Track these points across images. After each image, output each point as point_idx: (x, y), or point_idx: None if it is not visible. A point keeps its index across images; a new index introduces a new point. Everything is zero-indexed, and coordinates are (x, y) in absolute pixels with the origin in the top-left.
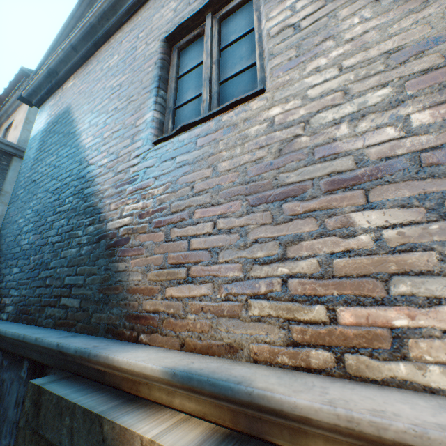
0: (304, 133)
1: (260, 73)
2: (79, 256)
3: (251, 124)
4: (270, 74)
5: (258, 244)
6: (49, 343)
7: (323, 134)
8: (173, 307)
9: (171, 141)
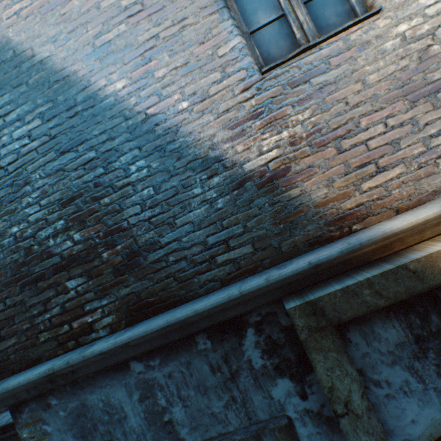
0: (434, 43)
1: None
2: (215, 211)
3: (384, 40)
4: None
5: (429, 126)
6: (294, 270)
7: None
8: (375, 194)
9: (293, 66)
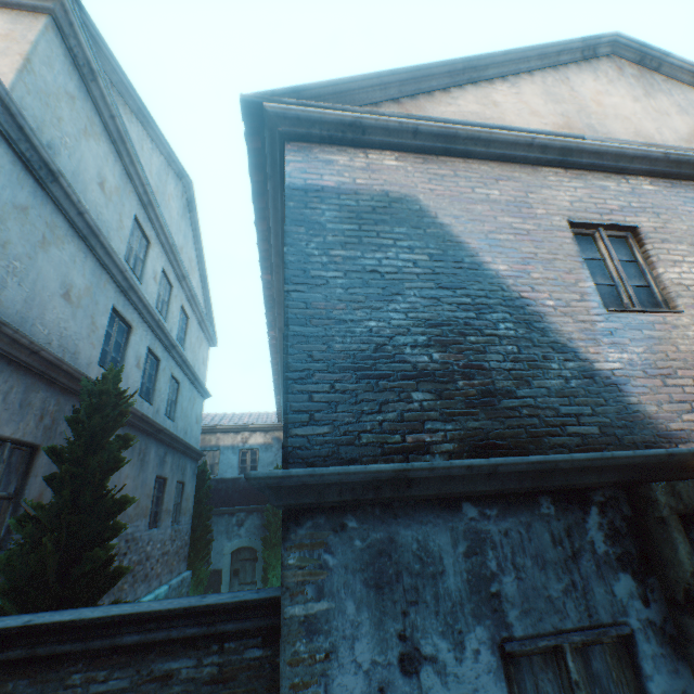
0: None
1: (660, 296)
2: (568, 388)
3: (686, 329)
4: (684, 306)
5: None
6: (654, 451)
7: None
8: (692, 426)
9: (630, 316)
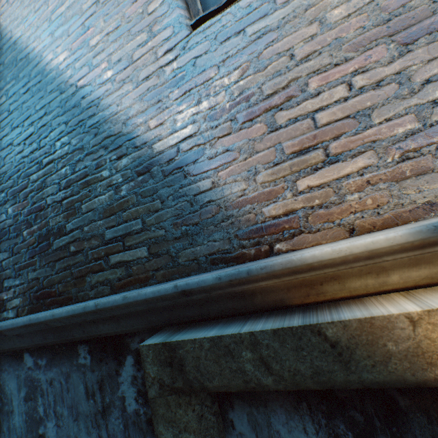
0: None
1: None
2: (118, 199)
3: None
4: None
5: (433, 84)
6: (156, 291)
7: None
8: (318, 198)
9: (227, 13)
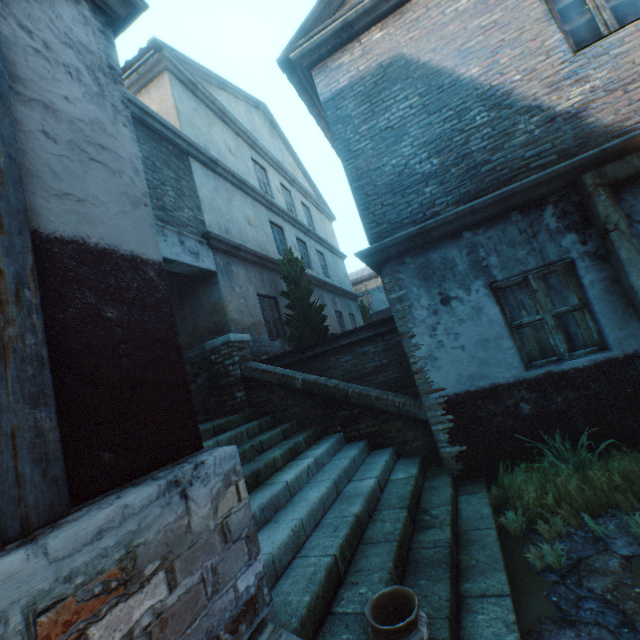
0: None
1: None
2: (532, 138)
3: None
4: None
5: None
6: (588, 154)
7: None
8: None
9: (596, 47)
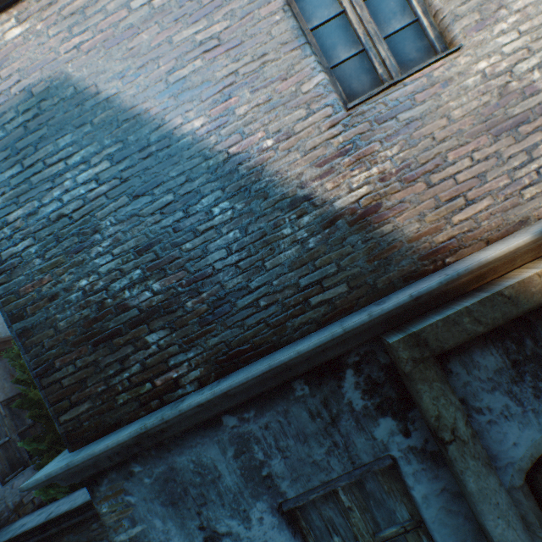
0: (512, 80)
1: (432, 31)
2: (307, 251)
3: (465, 77)
4: (464, 34)
5: (512, 159)
6: (396, 303)
7: (524, 79)
8: (466, 226)
9: (379, 103)
